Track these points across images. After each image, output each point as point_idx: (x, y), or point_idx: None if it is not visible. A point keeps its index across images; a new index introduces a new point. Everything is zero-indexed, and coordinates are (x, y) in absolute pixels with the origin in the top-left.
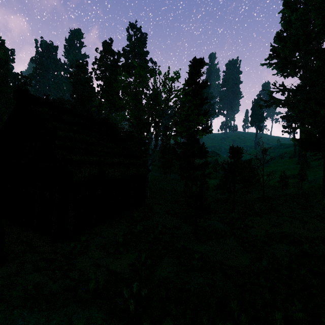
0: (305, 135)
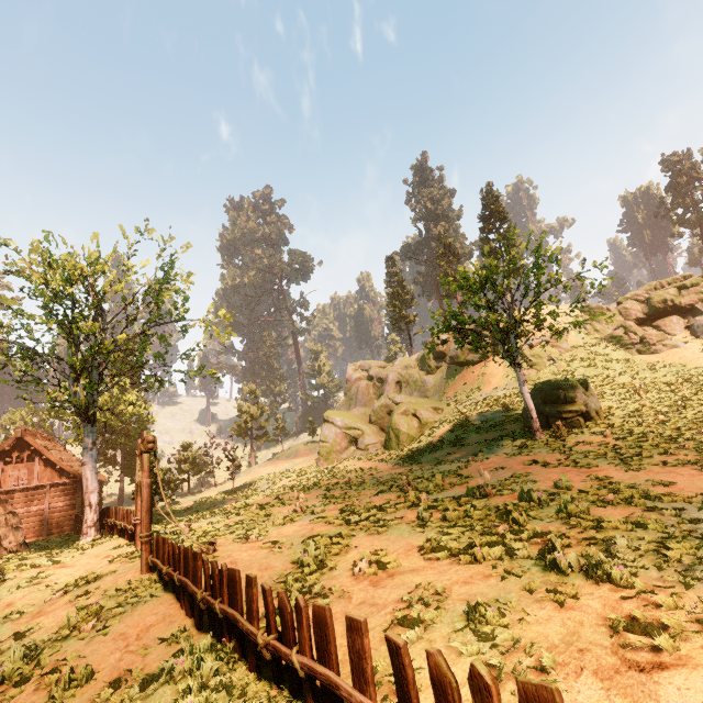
0: (236, 425)
